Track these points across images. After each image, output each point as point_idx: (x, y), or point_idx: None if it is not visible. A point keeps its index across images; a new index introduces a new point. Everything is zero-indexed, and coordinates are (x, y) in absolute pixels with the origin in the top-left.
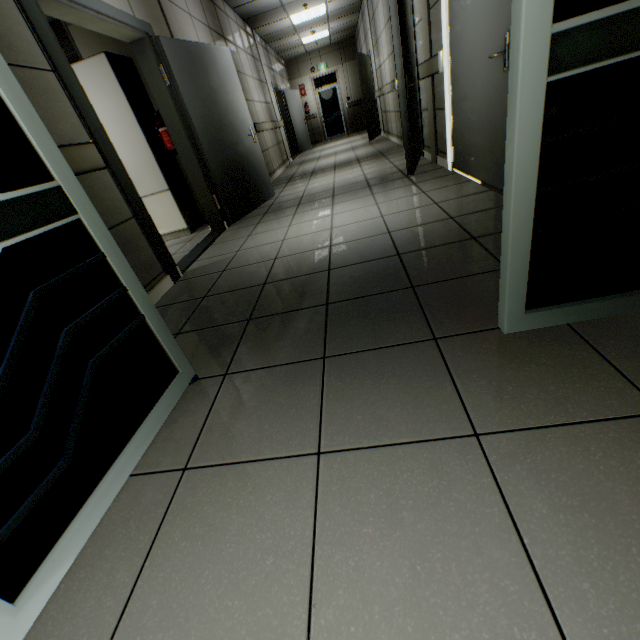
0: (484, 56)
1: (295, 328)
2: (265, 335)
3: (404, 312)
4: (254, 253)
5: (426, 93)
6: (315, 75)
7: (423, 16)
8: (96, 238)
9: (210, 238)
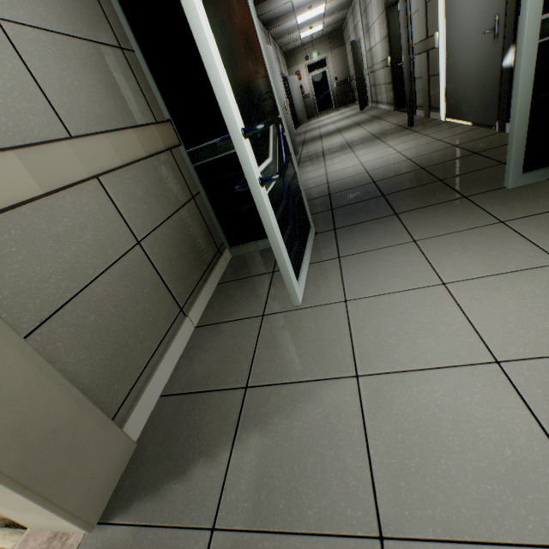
0: (477, 33)
1: (367, 207)
2: (349, 213)
3: (439, 191)
4: (308, 183)
5: (421, 65)
6: (308, 62)
7: (420, 8)
8: (289, 145)
9: None
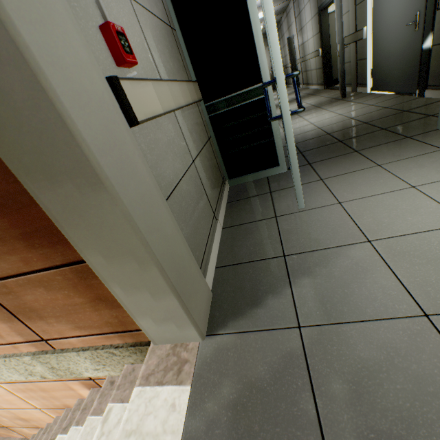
0: (400, 25)
1: (330, 149)
2: (316, 153)
3: (385, 135)
4: None
5: (350, 52)
6: None
7: (350, 10)
8: None
9: None
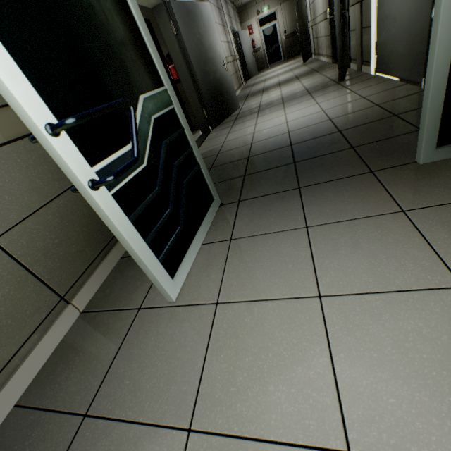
0: None
1: (276, 176)
2: (257, 182)
3: (348, 161)
4: (235, 142)
5: (355, 16)
6: (260, 16)
7: None
8: (180, 119)
9: (202, 137)
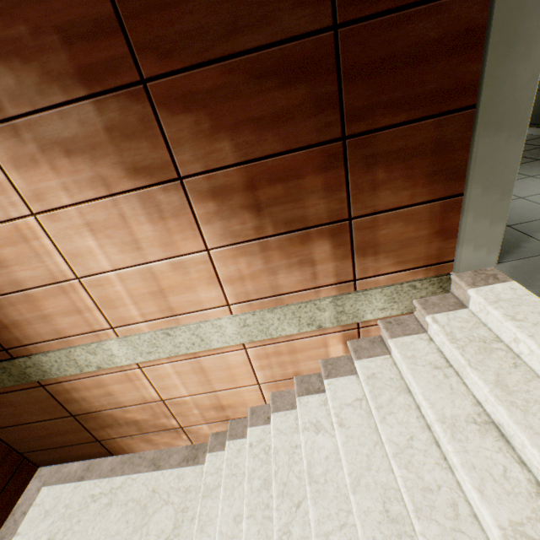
0: None
1: None
2: None
3: None
4: None
5: None
6: None
7: None
8: None
9: None
